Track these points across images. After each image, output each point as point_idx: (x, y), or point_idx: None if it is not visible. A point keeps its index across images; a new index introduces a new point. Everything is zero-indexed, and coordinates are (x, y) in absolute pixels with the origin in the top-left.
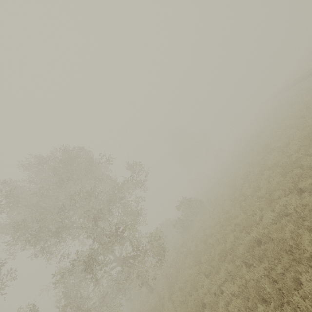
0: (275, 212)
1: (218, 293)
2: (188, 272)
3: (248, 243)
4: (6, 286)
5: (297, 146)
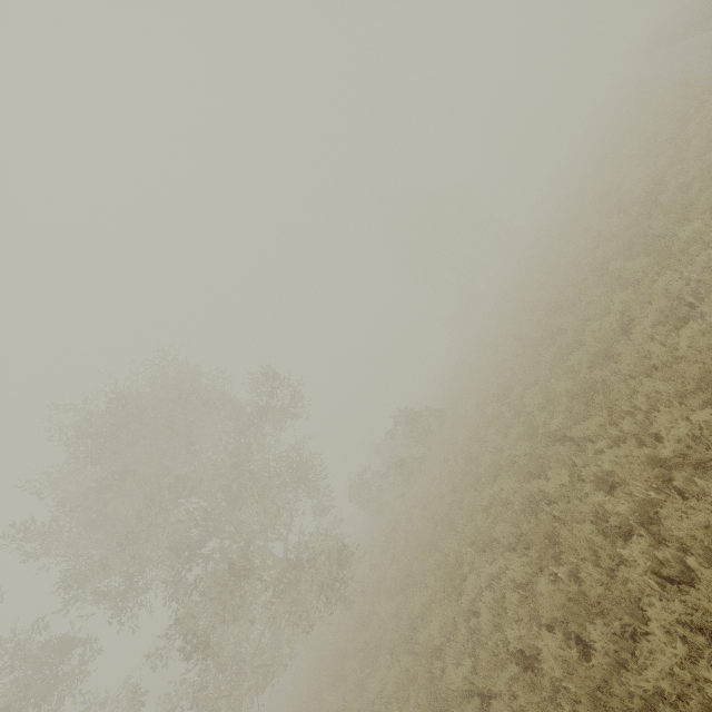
0: (481, 582)
1: (392, 701)
2: (380, 613)
3: (424, 647)
4: (84, 675)
5: (571, 384)
